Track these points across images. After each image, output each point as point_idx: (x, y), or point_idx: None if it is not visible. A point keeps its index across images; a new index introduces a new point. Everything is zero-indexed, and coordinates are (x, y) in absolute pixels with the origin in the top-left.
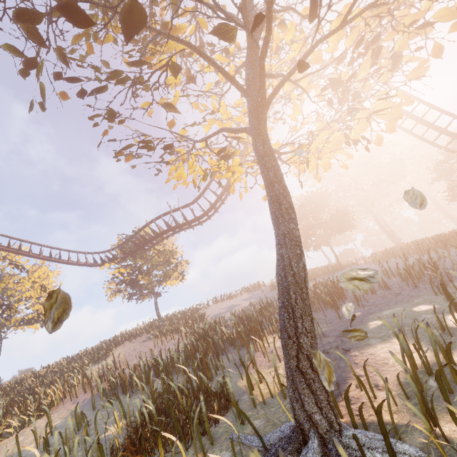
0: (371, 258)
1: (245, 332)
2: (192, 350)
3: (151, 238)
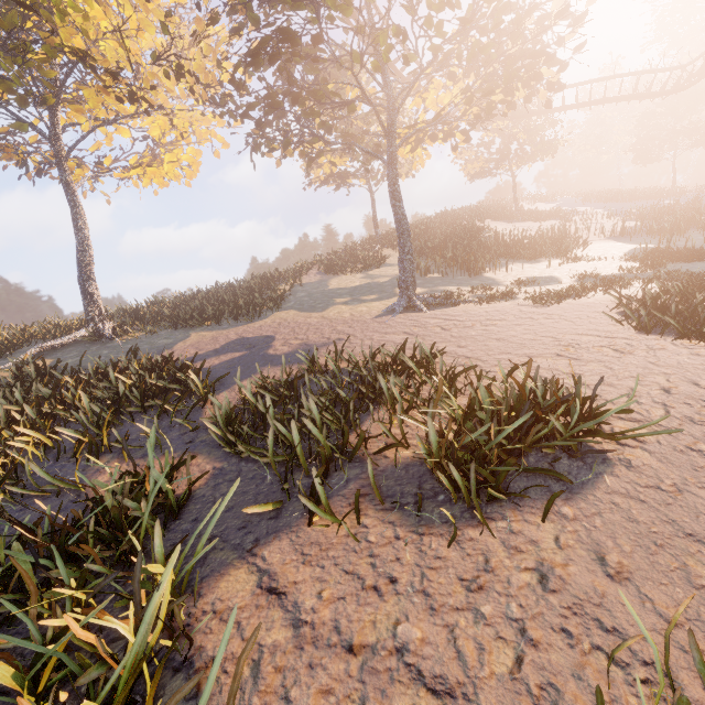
0: None
1: None
2: None
3: (595, 101)
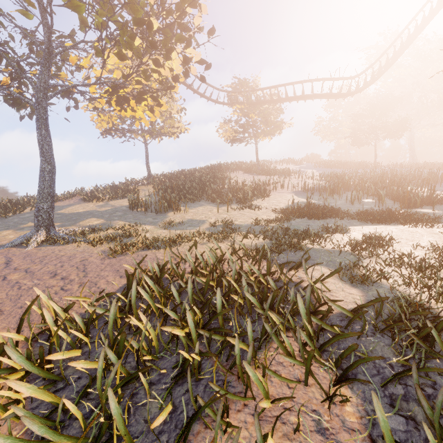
0: (423, 165)
1: (400, 181)
2: (377, 181)
3: (297, 96)
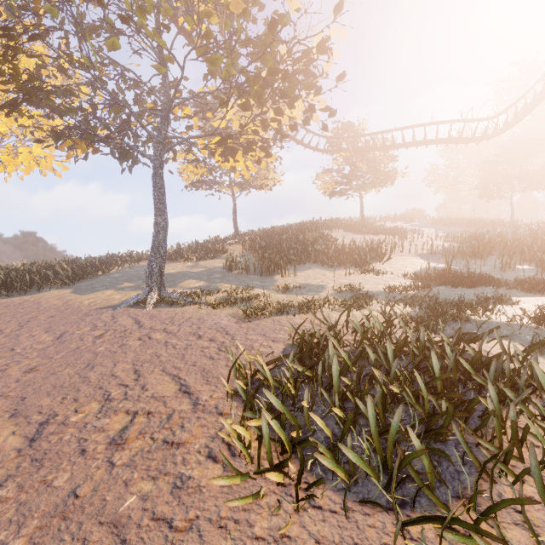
0: None
1: None
2: (530, 244)
3: (417, 142)
